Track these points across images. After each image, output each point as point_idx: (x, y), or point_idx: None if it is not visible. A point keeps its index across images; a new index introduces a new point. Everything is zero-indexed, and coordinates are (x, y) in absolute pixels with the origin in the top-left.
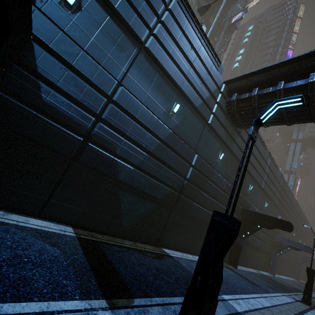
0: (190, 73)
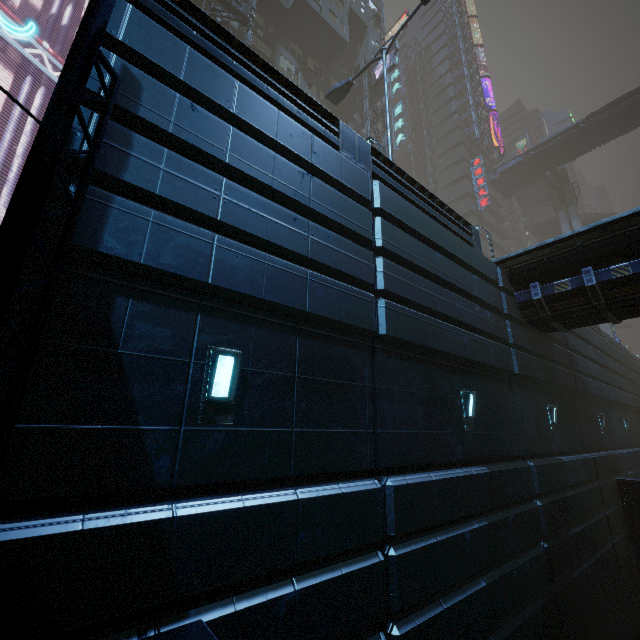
0: (457, 307)
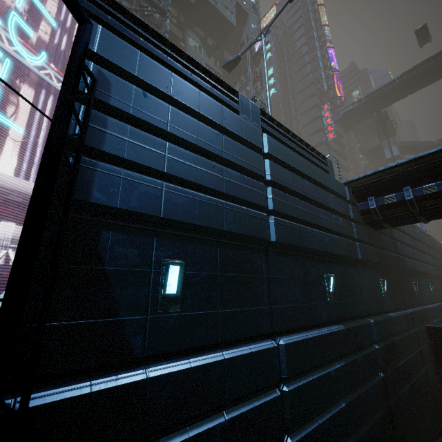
0: (320, 217)
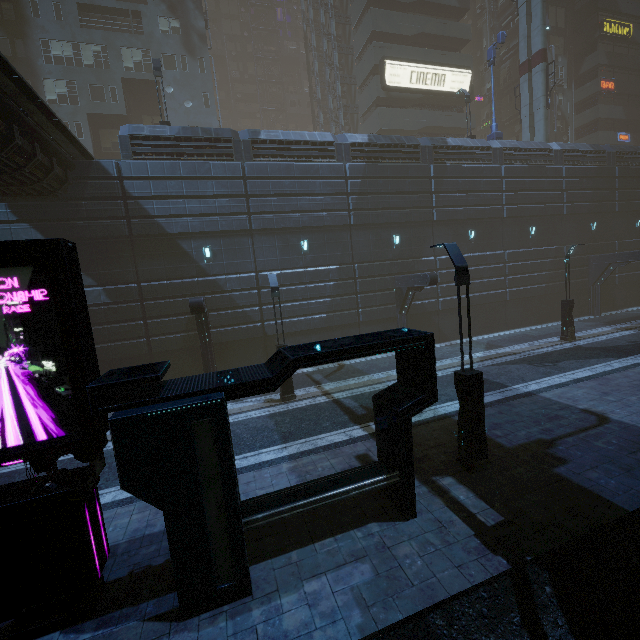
0: None
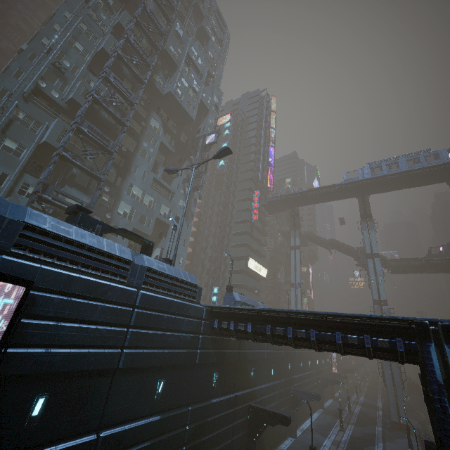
0: (168, 340)
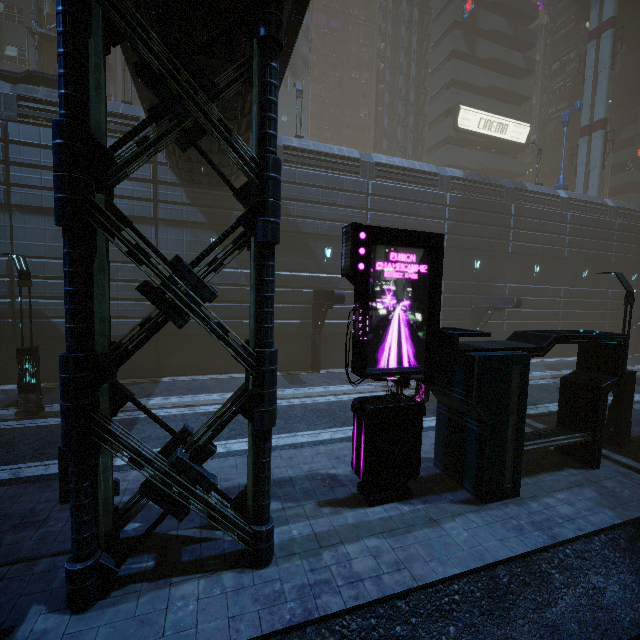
0: None
